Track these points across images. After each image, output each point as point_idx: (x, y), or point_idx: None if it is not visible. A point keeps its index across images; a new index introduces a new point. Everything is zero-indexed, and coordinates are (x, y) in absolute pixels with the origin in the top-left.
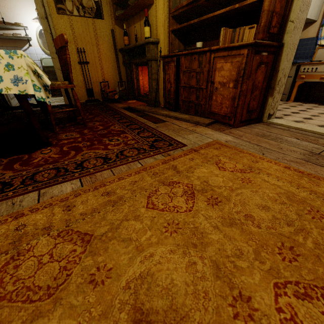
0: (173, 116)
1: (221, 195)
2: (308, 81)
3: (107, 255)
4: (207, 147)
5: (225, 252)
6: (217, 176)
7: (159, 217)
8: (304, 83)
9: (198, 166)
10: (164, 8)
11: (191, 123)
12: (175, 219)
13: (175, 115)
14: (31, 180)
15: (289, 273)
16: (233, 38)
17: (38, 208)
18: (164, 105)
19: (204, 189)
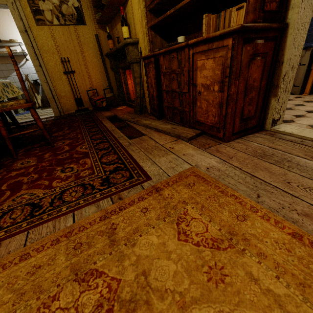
0: (154, 127)
1: None
2: None
3: None
4: (177, 181)
5: None
6: (168, 259)
7: None
8: None
9: (148, 227)
10: (139, 3)
11: (172, 137)
12: None
13: (156, 125)
14: None
15: None
16: (217, 25)
17: None
18: (150, 111)
19: (135, 298)
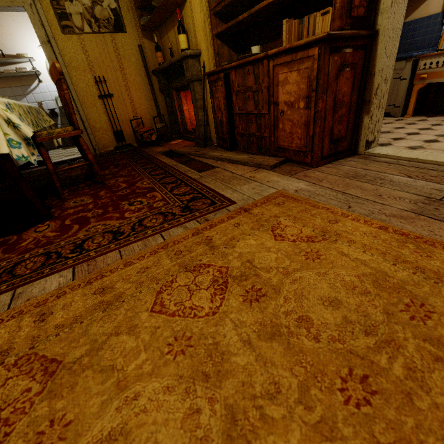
0: (226, 158)
1: (268, 283)
2: (434, 82)
3: (71, 398)
4: (265, 202)
5: (251, 389)
6: (269, 251)
7: (165, 328)
8: (427, 86)
9: (244, 235)
10: (201, 4)
11: (251, 167)
12: (187, 330)
13: (229, 156)
14: (9, 274)
15: (351, 429)
16: (300, 33)
17: (3, 319)
18: (218, 143)
19: (245, 274)
